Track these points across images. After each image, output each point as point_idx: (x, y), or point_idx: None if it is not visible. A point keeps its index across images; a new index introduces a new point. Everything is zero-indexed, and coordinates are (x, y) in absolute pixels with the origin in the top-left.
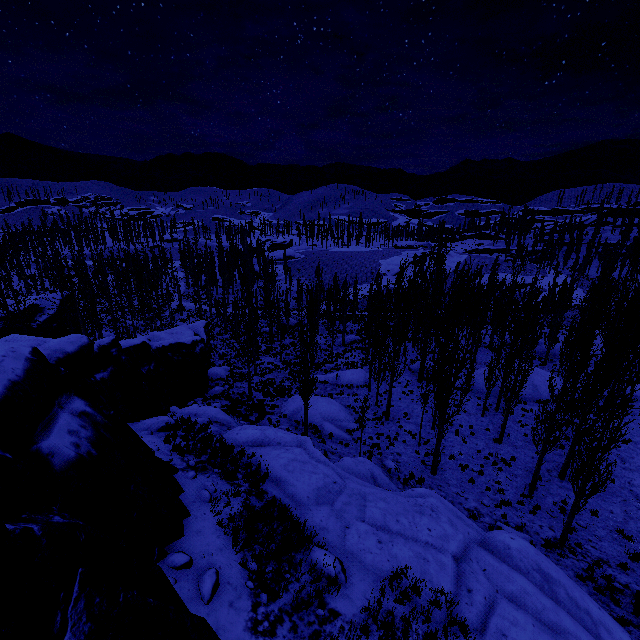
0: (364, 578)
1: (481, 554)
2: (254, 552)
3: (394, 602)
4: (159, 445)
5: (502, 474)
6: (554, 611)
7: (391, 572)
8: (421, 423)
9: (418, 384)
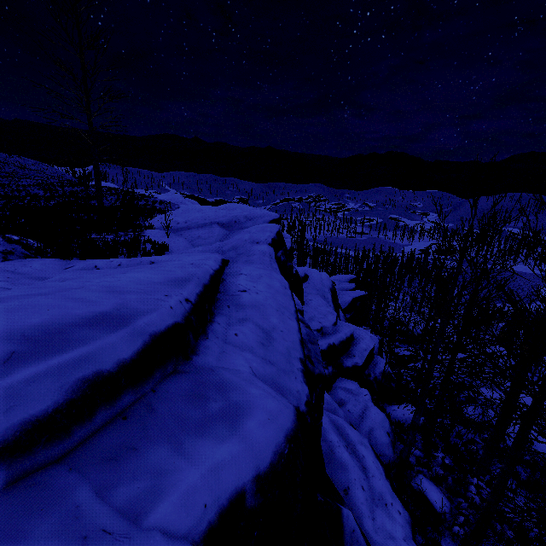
0: None
1: None
2: None
3: None
4: None
5: None
6: None
7: None
8: None
9: None
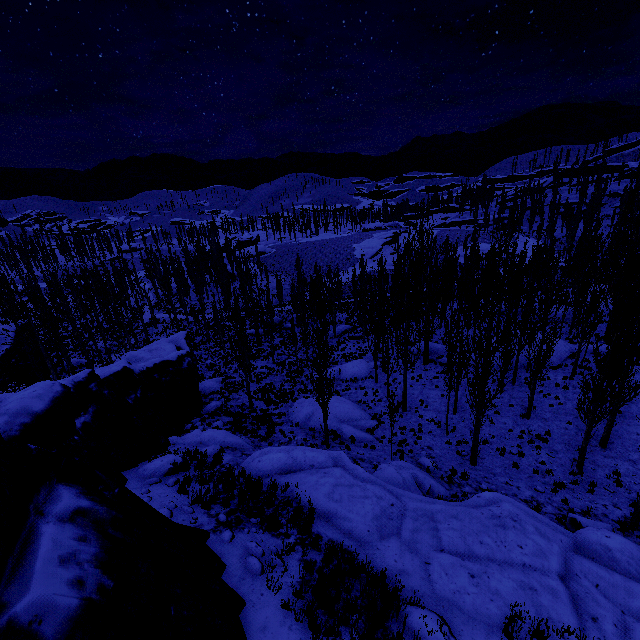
0: (474, 634)
1: (585, 565)
2: (341, 638)
3: None
4: (174, 499)
5: (542, 452)
6: None
7: (505, 619)
8: (447, 411)
9: (424, 367)
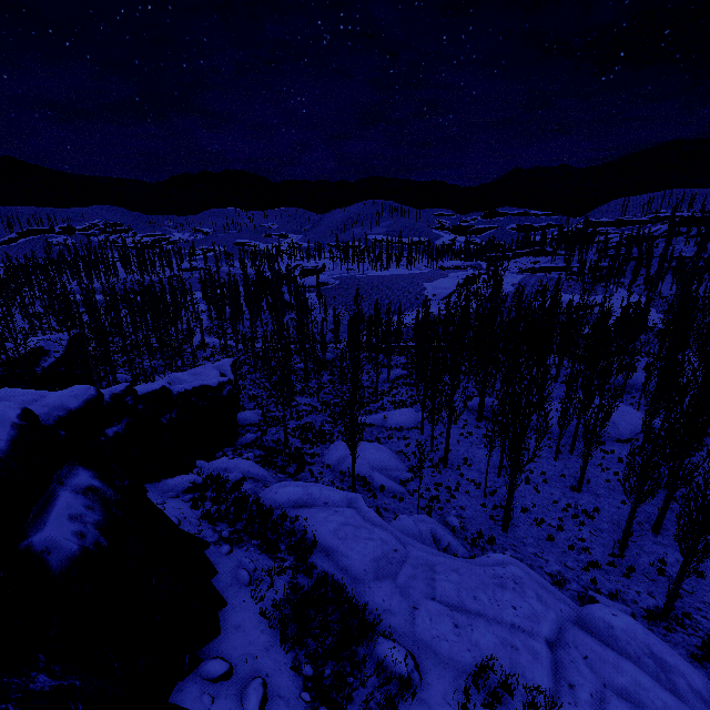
0: (442, 675)
1: (579, 637)
2: (307, 649)
3: (482, 706)
4: (185, 512)
5: (585, 529)
6: (678, 709)
7: (475, 667)
8: (487, 471)
9: (477, 424)
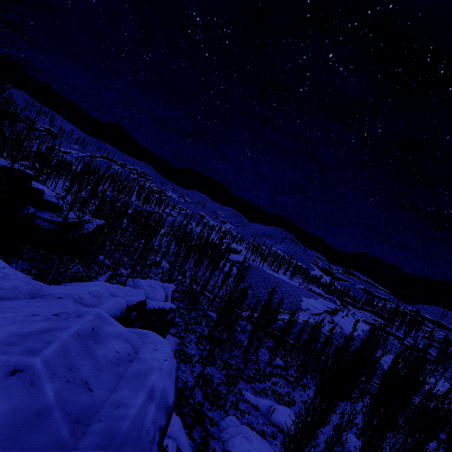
0: None
1: None
2: None
3: None
4: None
5: None
6: None
7: None
8: None
9: None
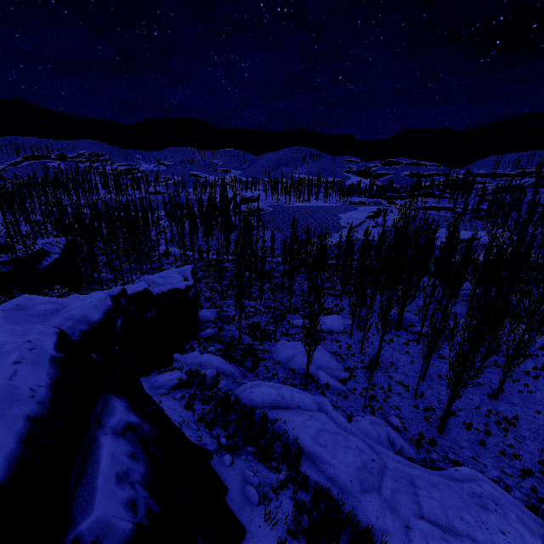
0: None
1: None
2: None
3: None
4: (182, 414)
5: (509, 435)
6: None
7: None
8: (420, 378)
9: (396, 332)
